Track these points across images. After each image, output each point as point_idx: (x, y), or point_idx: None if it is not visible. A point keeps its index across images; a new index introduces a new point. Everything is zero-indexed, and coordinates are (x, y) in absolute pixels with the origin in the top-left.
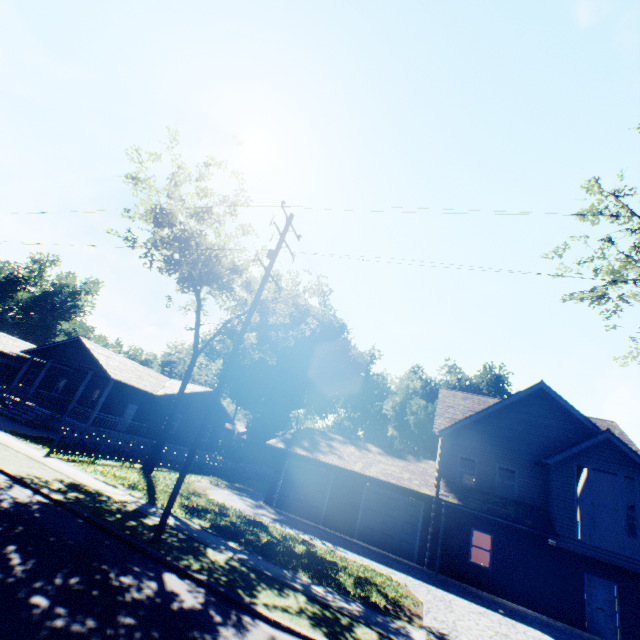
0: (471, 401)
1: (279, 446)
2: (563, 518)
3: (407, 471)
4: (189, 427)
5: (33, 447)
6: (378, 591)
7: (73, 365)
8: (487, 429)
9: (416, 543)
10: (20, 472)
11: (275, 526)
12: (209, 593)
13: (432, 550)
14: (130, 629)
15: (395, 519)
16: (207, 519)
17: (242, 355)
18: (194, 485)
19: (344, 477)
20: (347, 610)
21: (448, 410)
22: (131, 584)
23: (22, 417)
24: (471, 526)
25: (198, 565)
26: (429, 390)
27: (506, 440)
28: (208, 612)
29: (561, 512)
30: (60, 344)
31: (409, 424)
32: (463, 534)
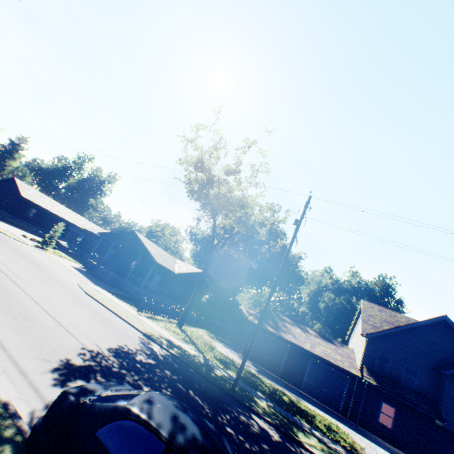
0: (385, 314)
1: (256, 322)
2: (450, 410)
3: (338, 354)
4: (187, 293)
5: (128, 306)
6: (339, 436)
7: (129, 248)
8: (400, 339)
9: (342, 402)
10: (144, 330)
11: (263, 378)
12: (277, 430)
13: (353, 409)
14: (271, 452)
15: (329, 384)
16: (232, 370)
17: (240, 261)
18: (204, 338)
19: (296, 350)
20: (339, 451)
21: (370, 318)
22: (247, 421)
23: (102, 277)
24: (381, 400)
25: (261, 410)
26: (336, 287)
27: (413, 349)
28: (287, 444)
29: (449, 406)
30: (121, 232)
31: (319, 308)
32: (375, 403)
